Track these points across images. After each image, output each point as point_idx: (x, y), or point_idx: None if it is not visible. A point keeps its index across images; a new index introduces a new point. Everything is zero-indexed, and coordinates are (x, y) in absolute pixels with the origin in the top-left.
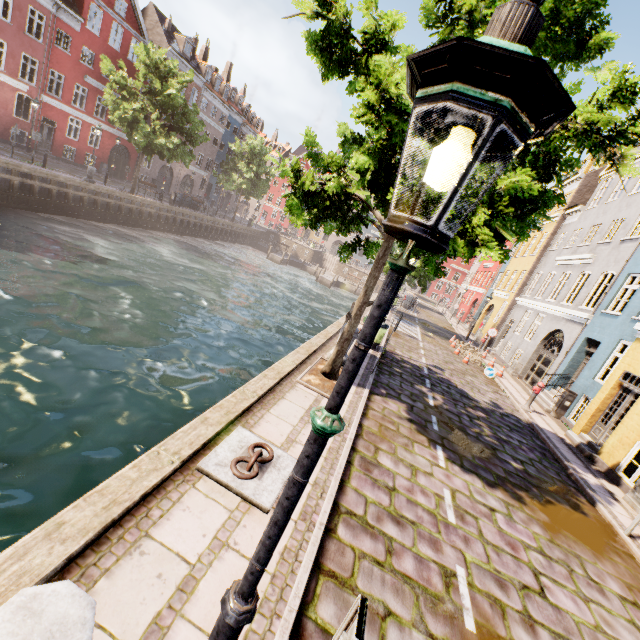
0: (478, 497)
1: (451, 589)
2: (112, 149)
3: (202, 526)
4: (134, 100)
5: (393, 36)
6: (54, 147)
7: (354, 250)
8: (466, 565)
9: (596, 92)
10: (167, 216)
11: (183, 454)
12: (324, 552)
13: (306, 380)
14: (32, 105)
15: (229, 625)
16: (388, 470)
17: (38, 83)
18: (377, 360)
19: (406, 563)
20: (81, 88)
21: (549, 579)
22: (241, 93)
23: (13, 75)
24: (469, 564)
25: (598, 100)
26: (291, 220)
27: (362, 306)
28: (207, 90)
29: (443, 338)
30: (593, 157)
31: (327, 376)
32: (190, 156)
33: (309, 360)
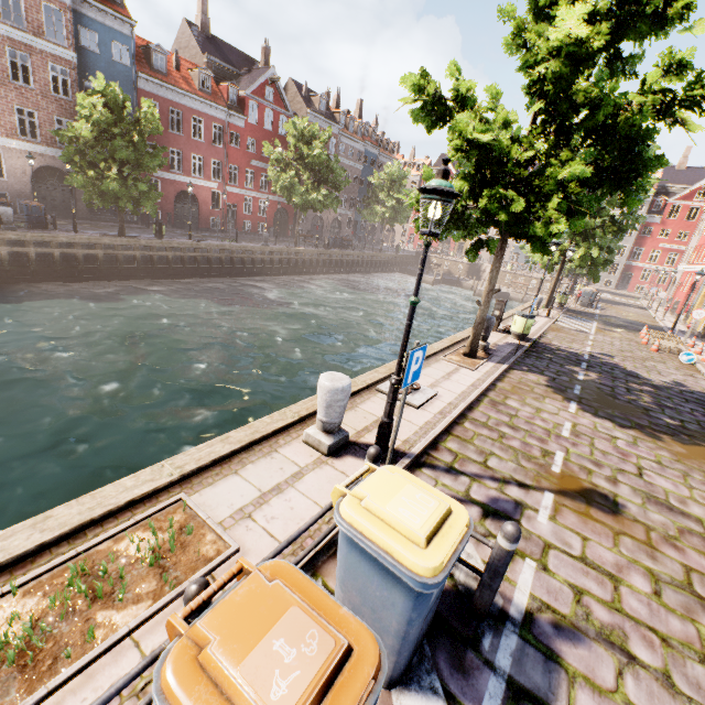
0: (602, 430)
1: (547, 457)
2: (274, 213)
3: (381, 408)
4: (289, 169)
5: (471, 92)
6: (237, 225)
7: (477, 250)
8: (567, 452)
9: (646, 77)
10: (324, 260)
11: (367, 382)
12: (453, 429)
13: (448, 358)
14: (221, 197)
15: (393, 386)
16: (513, 407)
17: (223, 179)
18: (524, 348)
19: (513, 443)
20: (249, 171)
21: (654, 473)
22: (373, 124)
23: (208, 179)
24: (570, 453)
25: (641, 87)
26: (420, 238)
27: (488, 293)
28: (343, 135)
29: (631, 331)
30: (665, 123)
31: (467, 356)
32: (337, 202)
33: (452, 347)
